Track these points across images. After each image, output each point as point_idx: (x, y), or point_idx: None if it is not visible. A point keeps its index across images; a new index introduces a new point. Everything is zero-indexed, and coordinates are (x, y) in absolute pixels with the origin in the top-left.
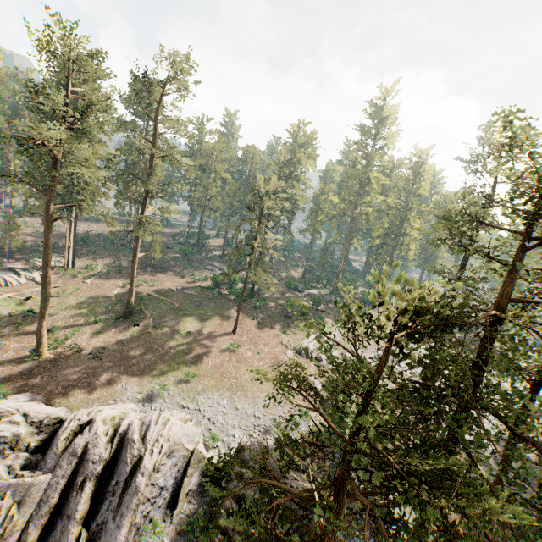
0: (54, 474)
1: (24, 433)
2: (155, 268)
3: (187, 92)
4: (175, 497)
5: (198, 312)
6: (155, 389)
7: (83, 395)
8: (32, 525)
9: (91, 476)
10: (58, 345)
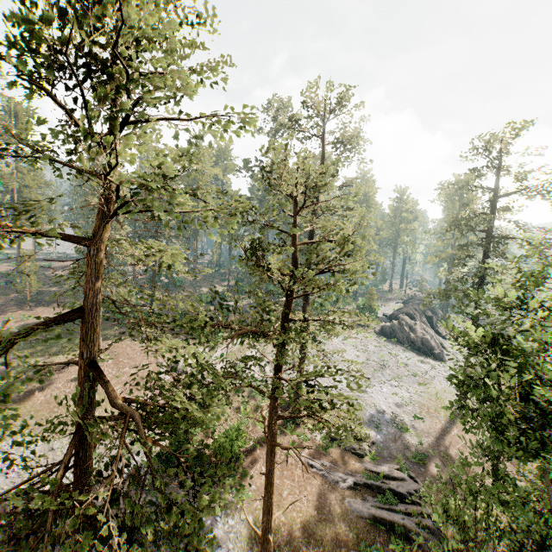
0: None
1: None
2: (39, 302)
3: None
4: None
5: (63, 341)
6: None
7: None
8: None
9: None
10: None
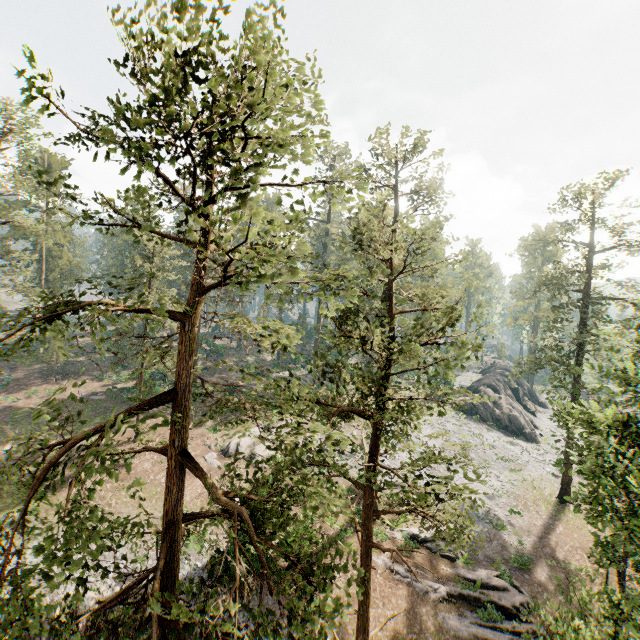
0: None
1: None
2: (65, 374)
3: (29, 144)
4: None
5: (96, 420)
6: None
7: None
8: None
9: None
10: None
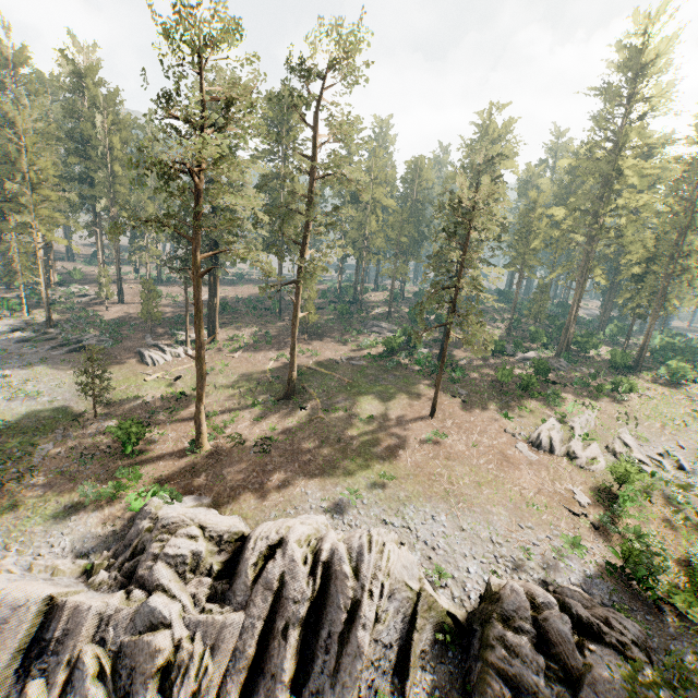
0: (247, 613)
1: (203, 551)
2: (308, 334)
3: (353, 75)
4: (403, 659)
5: (376, 388)
6: (344, 495)
7: (256, 500)
8: (229, 681)
9: (295, 621)
10: (218, 435)
